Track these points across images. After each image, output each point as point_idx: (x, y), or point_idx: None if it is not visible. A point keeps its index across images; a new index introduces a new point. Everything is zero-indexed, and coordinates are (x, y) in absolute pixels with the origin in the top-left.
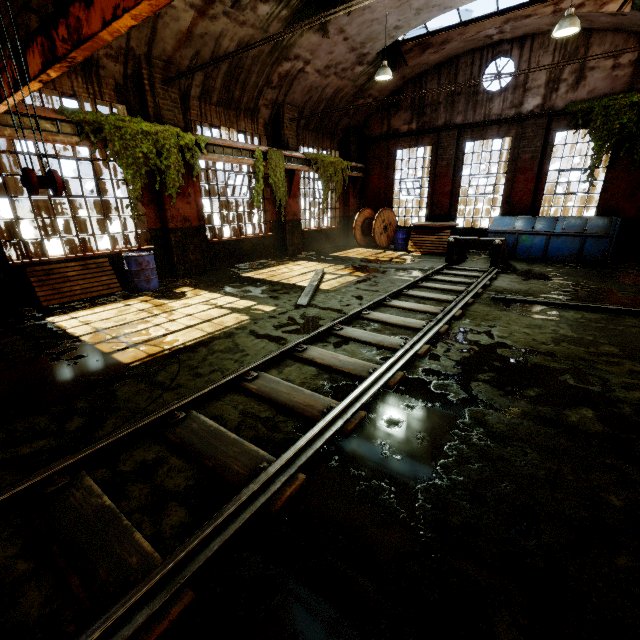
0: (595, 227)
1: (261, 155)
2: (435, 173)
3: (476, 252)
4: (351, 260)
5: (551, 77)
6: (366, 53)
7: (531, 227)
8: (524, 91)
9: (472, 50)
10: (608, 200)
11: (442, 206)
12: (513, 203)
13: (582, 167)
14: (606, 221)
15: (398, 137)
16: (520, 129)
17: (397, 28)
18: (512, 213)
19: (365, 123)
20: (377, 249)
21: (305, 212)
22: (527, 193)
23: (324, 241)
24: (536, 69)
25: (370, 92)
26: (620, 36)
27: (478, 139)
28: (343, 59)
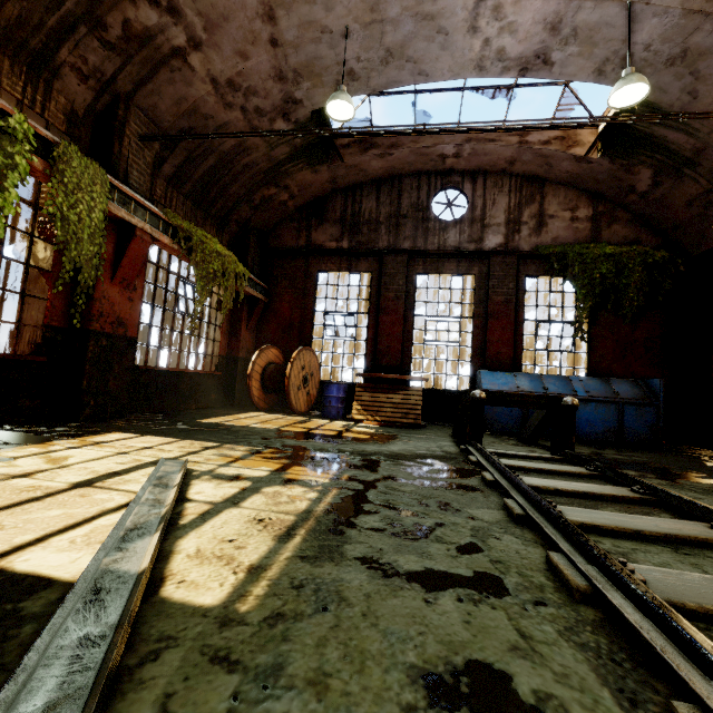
0: (627, 391)
1: (30, 136)
2: (377, 308)
3: (451, 425)
4: (256, 433)
5: (510, 217)
6: (298, 100)
7: (542, 387)
8: (483, 226)
9: (418, 173)
10: (598, 361)
11: (391, 353)
12: (490, 356)
13: (562, 319)
14: (633, 384)
15: (323, 254)
16: (484, 267)
17: (351, 76)
18: (491, 370)
19: (272, 230)
20: (292, 415)
21: (150, 330)
22: (506, 344)
23: (185, 395)
24: (493, 206)
25: (288, 182)
26: (572, 192)
27: (433, 272)
28: (261, 87)
